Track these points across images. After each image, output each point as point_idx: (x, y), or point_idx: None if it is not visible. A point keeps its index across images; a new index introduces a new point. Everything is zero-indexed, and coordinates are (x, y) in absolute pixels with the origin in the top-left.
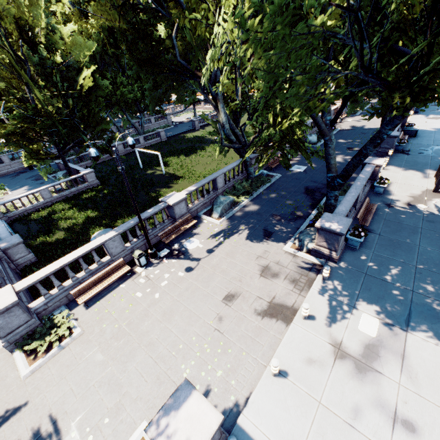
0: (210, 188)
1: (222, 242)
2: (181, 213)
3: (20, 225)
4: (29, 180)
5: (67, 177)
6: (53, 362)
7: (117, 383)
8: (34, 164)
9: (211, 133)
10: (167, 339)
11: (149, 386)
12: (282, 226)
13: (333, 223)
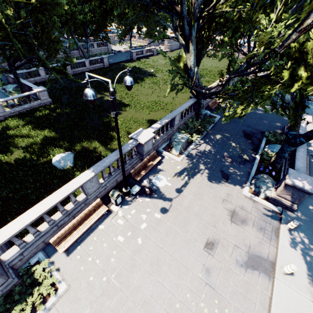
0: (168, 125)
1: (187, 181)
2: (147, 150)
3: None
4: None
5: (18, 91)
6: None
7: None
8: None
9: (170, 71)
10: (162, 297)
11: None
12: (235, 169)
13: (301, 182)
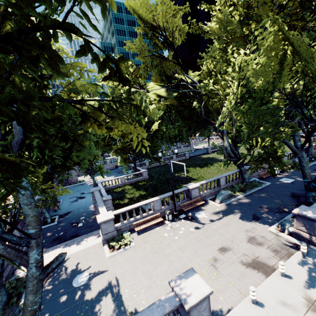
0: (215, 184)
1: (220, 217)
2: (195, 195)
3: (109, 193)
4: (115, 173)
5: (133, 173)
6: (120, 255)
7: (150, 275)
8: (118, 166)
9: (218, 152)
10: (180, 261)
11: (167, 281)
12: (268, 215)
13: (307, 212)
